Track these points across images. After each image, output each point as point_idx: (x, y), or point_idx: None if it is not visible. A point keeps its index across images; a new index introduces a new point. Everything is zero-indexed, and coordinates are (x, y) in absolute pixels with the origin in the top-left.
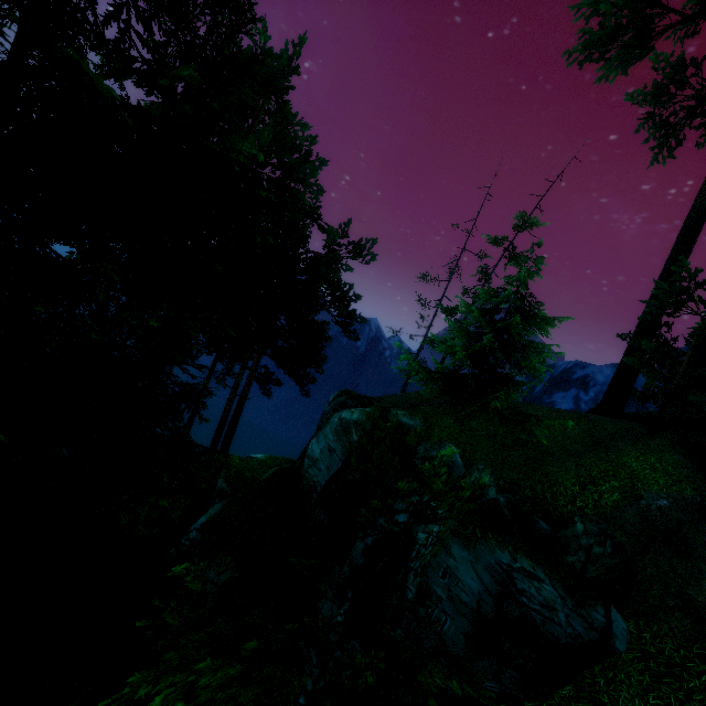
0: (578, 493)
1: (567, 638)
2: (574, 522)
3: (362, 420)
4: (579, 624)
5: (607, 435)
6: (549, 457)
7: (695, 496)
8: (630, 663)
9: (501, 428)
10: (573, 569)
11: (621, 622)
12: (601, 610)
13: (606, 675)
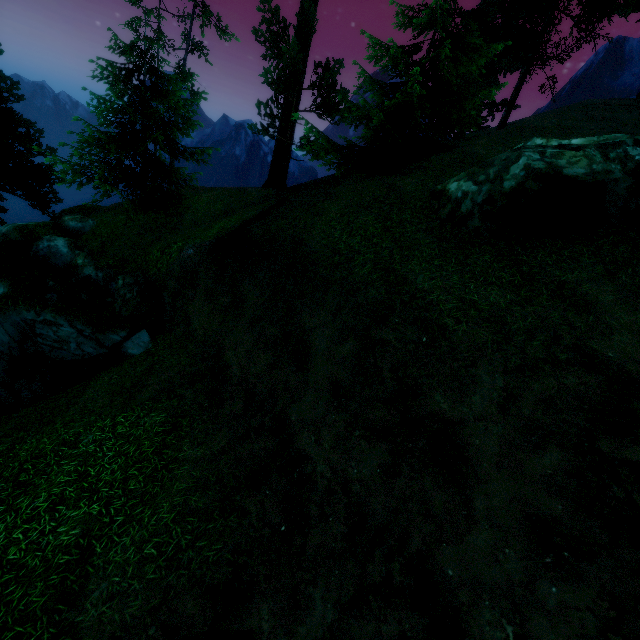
0: (160, 258)
1: (74, 356)
2: (117, 280)
3: (9, 232)
4: (90, 346)
5: (242, 204)
6: (174, 233)
7: (206, 242)
8: (132, 360)
9: (161, 215)
10: (114, 313)
11: (145, 338)
12: (124, 334)
13: (110, 370)
